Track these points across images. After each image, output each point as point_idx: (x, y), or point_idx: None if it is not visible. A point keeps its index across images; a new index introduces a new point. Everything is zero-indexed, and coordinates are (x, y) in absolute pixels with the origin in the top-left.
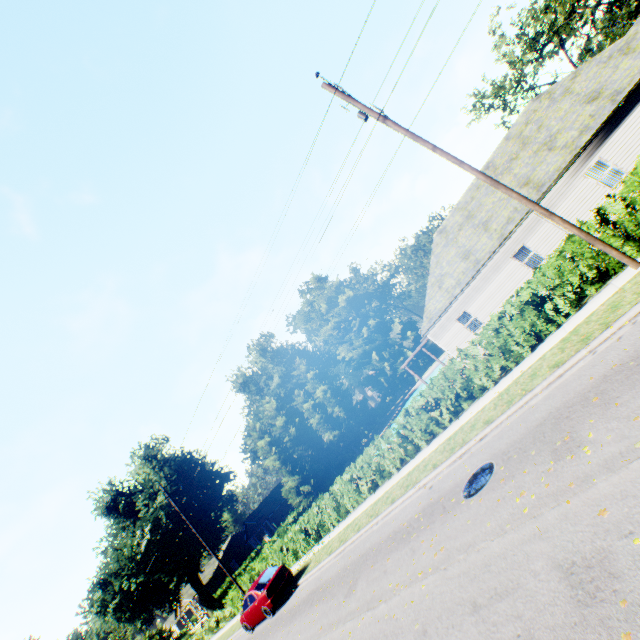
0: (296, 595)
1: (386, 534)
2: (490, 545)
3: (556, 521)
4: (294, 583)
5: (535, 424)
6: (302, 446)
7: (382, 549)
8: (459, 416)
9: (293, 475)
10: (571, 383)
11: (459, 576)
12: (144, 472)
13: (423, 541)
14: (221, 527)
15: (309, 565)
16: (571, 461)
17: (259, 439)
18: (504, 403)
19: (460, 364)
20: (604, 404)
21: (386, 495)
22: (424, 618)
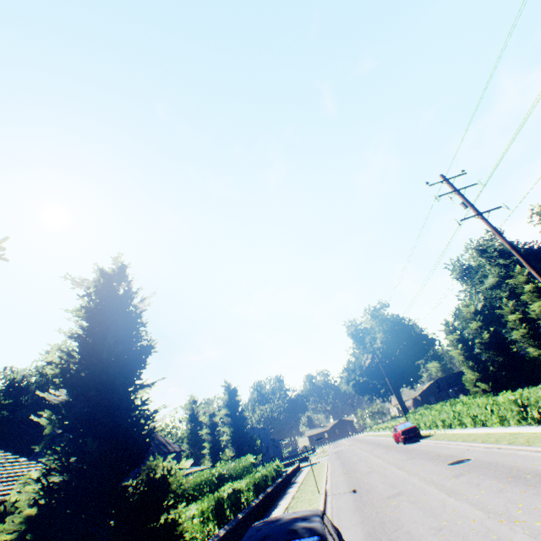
0: (413, 444)
1: (438, 451)
2: (414, 478)
3: (418, 485)
4: (419, 438)
5: (490, 461)
6: (492, 351)
7: (428, 455)
8: (540, 425)
9: (473, 371)
10: (521, 458)
11: (403, 478)
12: (370, 323)
13: (426, 464)
14: (417, 375)
15: (430, 436)
16: (448, 478)
17: (449, 333)
18: (526, 440)
19: (540, 393)
20: (483, 473)
21: (471, 435)
22: (390, 479)
